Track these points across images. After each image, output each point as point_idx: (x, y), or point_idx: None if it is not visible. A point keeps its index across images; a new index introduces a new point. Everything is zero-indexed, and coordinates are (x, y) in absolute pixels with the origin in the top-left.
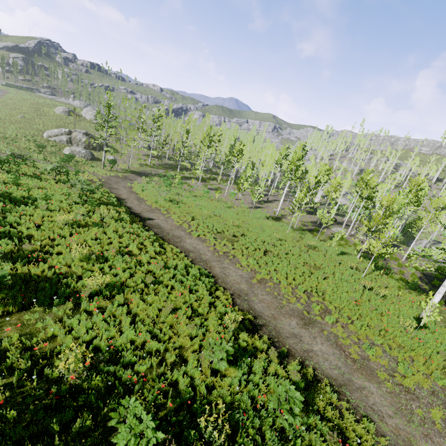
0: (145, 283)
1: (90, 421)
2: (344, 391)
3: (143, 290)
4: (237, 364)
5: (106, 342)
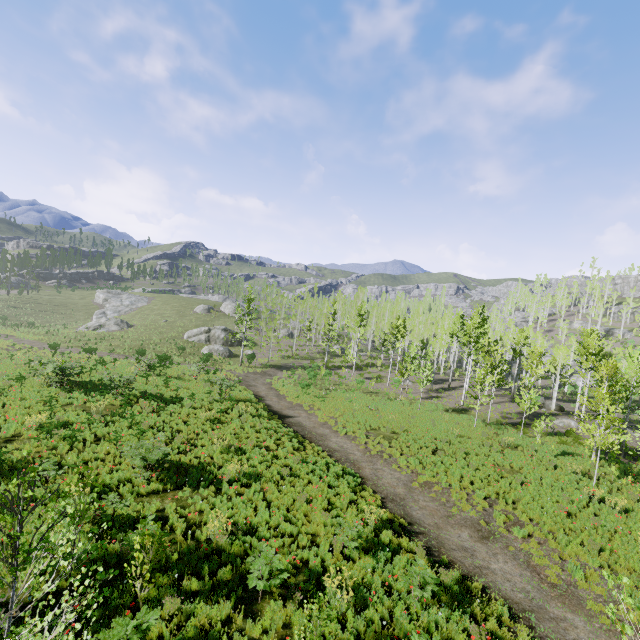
0: (282, 476)
1: (231, 571)
2: (528, 617)
3: (279, 482)
4: (373, 551)
5: (243, 519)
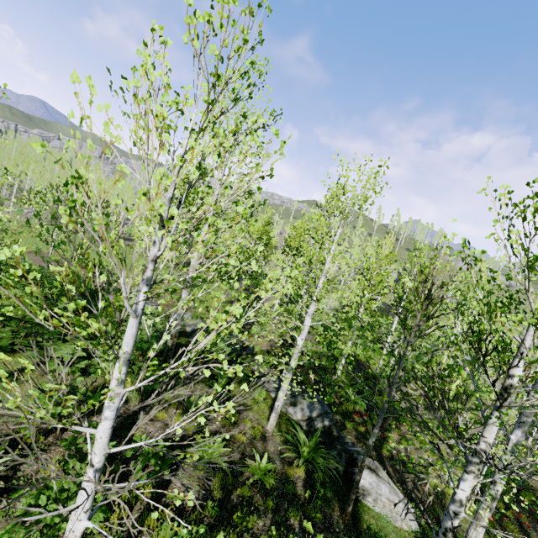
0: None
1: None
2: None
3: None
4: None
5: None
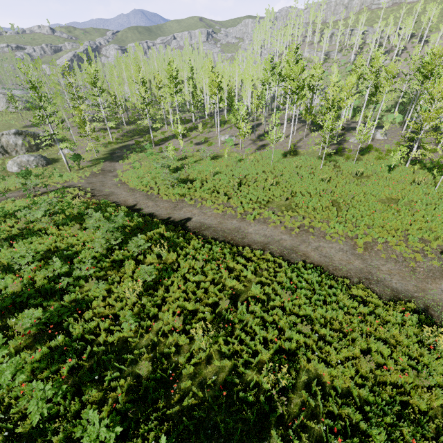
0: (299, 332)
1: None
2: None
3: (305, 342)
4: None
5: None
